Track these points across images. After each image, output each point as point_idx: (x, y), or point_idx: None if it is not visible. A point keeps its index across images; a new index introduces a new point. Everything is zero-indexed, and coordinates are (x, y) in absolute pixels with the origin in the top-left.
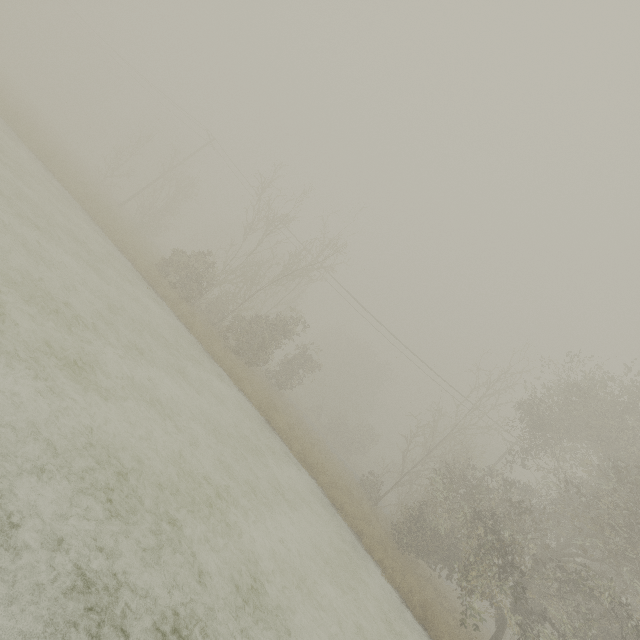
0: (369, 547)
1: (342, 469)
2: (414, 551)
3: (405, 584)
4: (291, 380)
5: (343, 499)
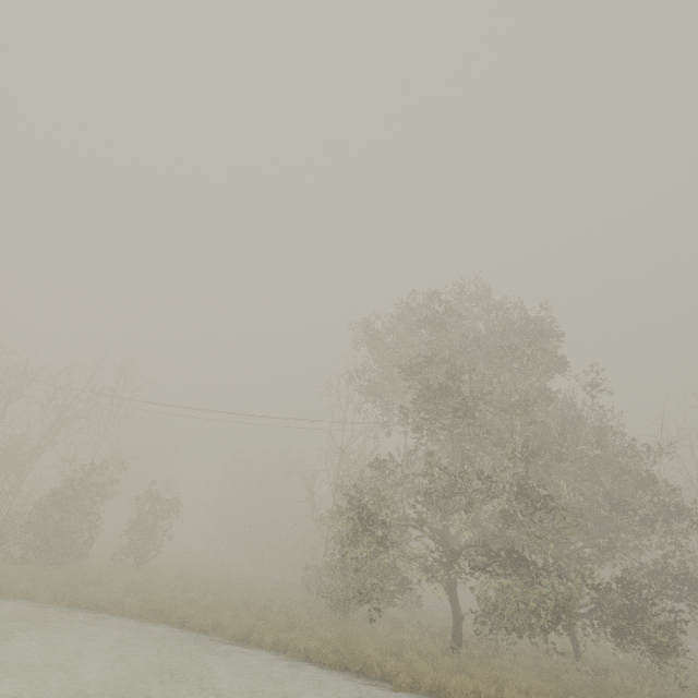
0: (261, 641)
1: (270, 591)
2: (358, 604)
3: (314, 643)
4: (155, 542)
5: (214, 615)
